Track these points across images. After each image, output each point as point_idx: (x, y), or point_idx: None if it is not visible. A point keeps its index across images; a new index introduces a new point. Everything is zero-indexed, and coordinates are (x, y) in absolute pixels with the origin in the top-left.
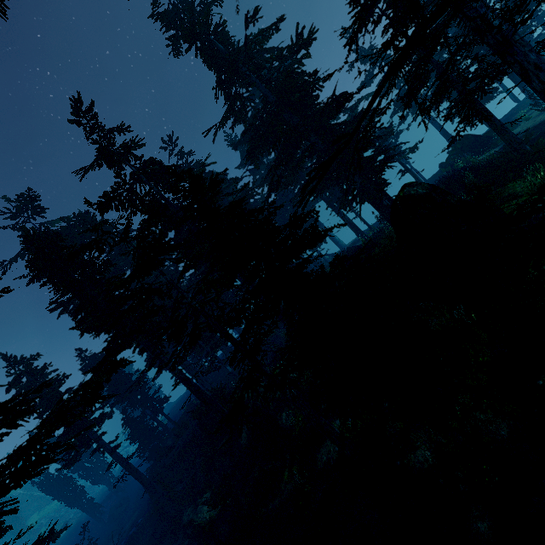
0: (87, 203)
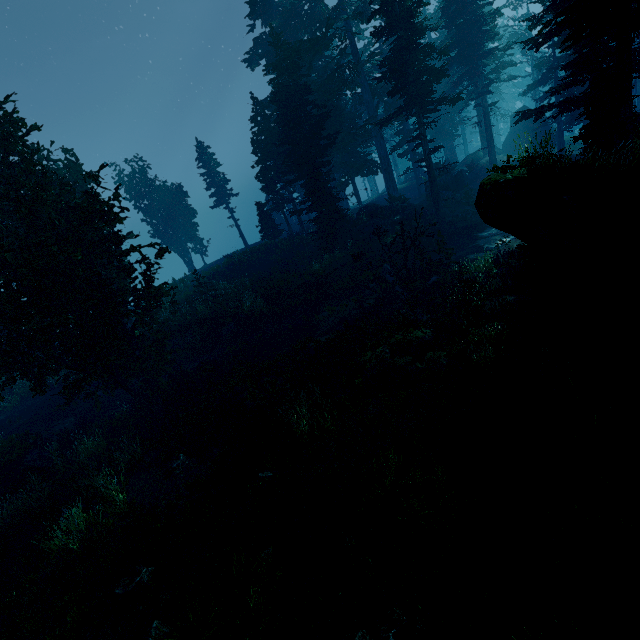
0: None
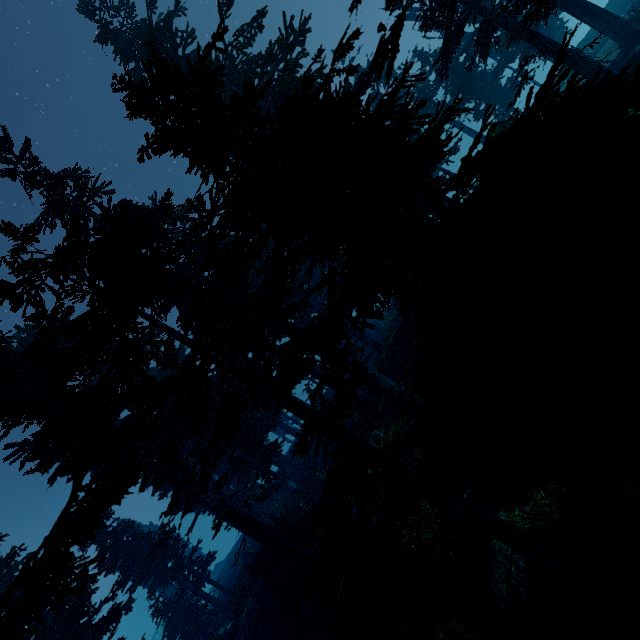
0: (4, 231)
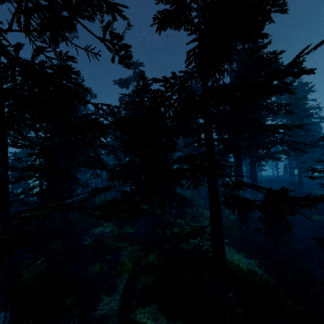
0: None
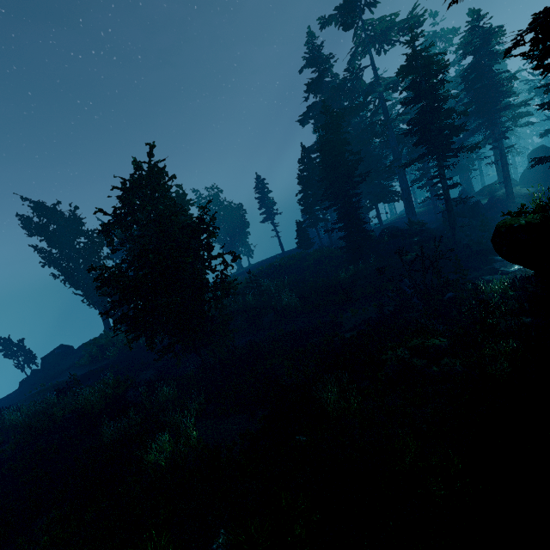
0: None
